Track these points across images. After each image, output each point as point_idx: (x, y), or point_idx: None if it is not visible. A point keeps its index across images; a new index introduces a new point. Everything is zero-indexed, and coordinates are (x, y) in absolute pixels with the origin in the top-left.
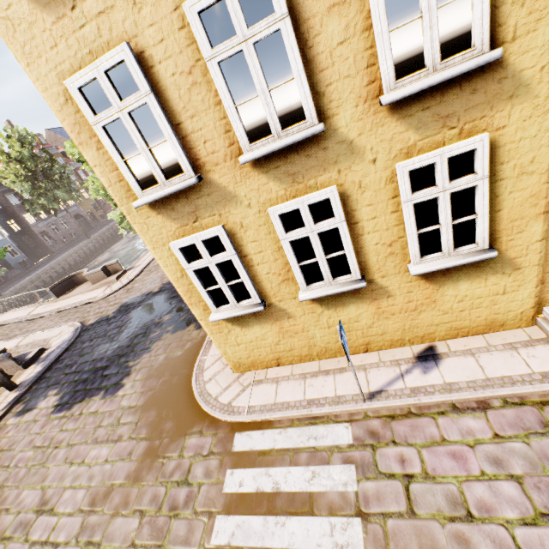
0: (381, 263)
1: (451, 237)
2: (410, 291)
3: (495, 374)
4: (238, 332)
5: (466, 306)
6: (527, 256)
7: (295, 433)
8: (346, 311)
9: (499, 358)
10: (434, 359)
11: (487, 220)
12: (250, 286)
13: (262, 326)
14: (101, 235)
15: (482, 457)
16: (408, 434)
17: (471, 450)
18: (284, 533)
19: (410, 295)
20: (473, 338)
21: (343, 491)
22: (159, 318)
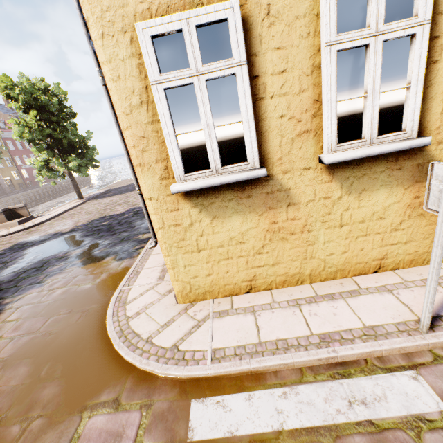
0: None
1: None
2: None
3: None
4: (205, 226)
5: None
6: None
7: (317, 395)
8: (373, 200)
9: None
10: None
11: None
12: (252, 133)
13: (246, 217)
14: (14, 198)
15: None
16: None
17: None
18: None
19: None
20: None
21: None
22: (65, 253)
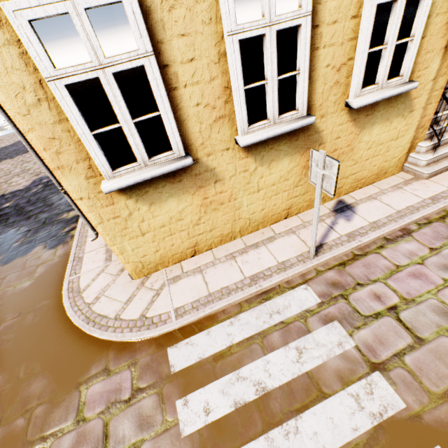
0: (325, 97)
1: (390, 62)
2: (338, 136)
3: (401, 207)
4: (145, 213)
5: (370, 154)
6: (421, 98)
7: (251, 317)
8: (279, 167)
9: (395, 196)
10: (349, 209)
11: (418, 45)
12: (172, 124)
13: (180, 198)
14: None
15: (435, 268)
16: (367, 273)
17: (423, 266)
18: (304, 441)
19: (337, 142)
20: (367, 188)
21: (343, 353)
22: None
